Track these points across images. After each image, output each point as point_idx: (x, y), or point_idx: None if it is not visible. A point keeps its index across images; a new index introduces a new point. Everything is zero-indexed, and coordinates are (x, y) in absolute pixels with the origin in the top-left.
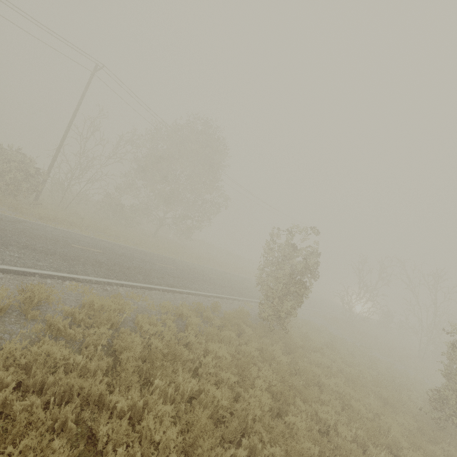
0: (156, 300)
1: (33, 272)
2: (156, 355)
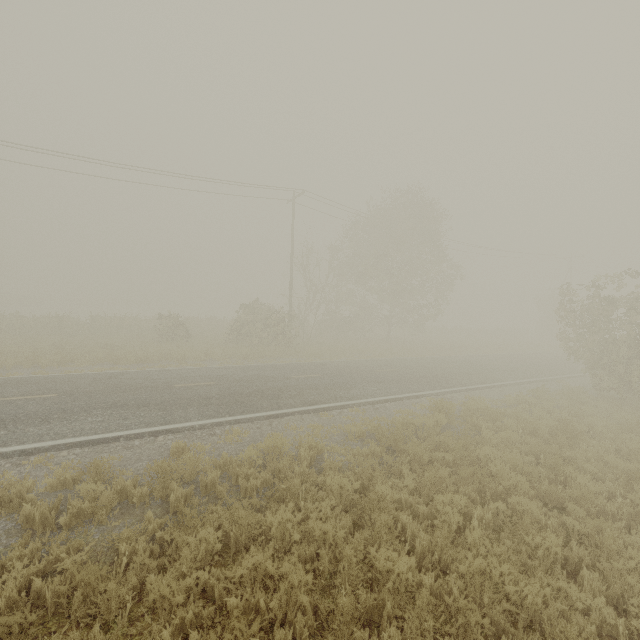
0: (488, 398)
1: (401, 397)
2: (565, 428)
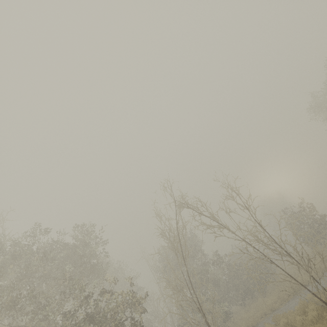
0: None
1: None
2: None
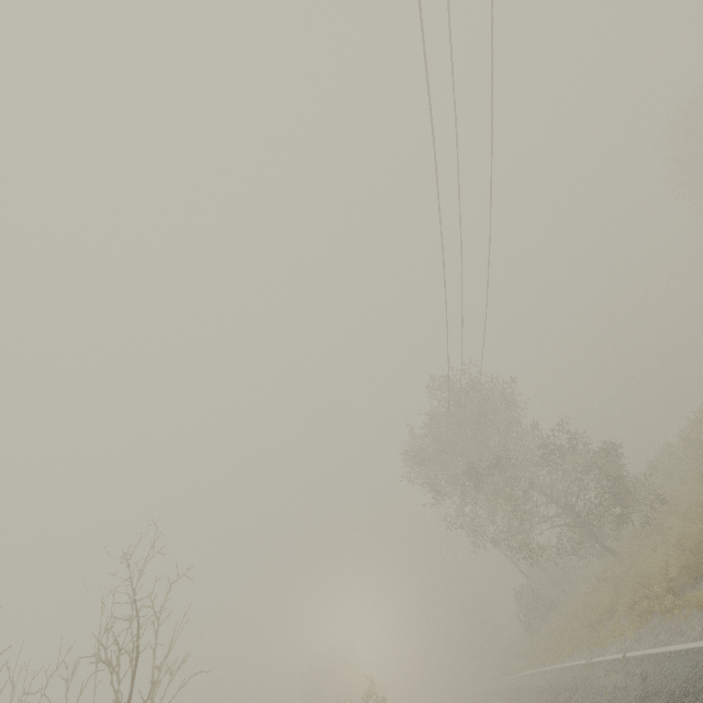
0: None
1: None
2: None
